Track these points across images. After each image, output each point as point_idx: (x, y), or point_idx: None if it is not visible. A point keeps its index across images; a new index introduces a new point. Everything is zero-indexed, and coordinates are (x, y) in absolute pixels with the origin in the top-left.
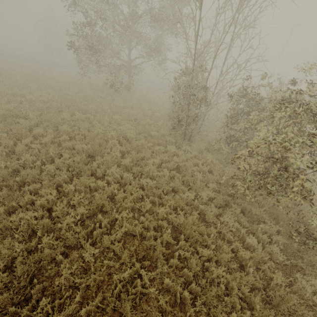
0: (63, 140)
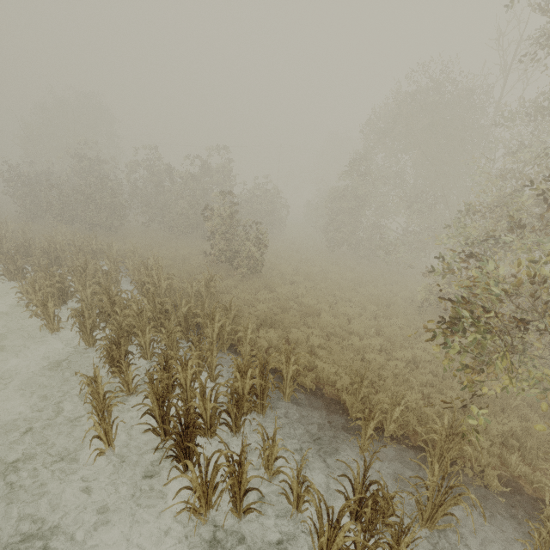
0: None
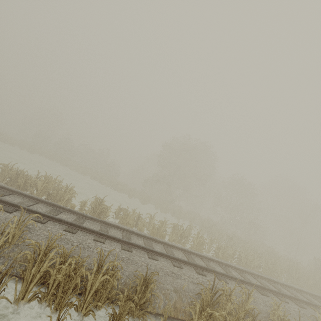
0: None
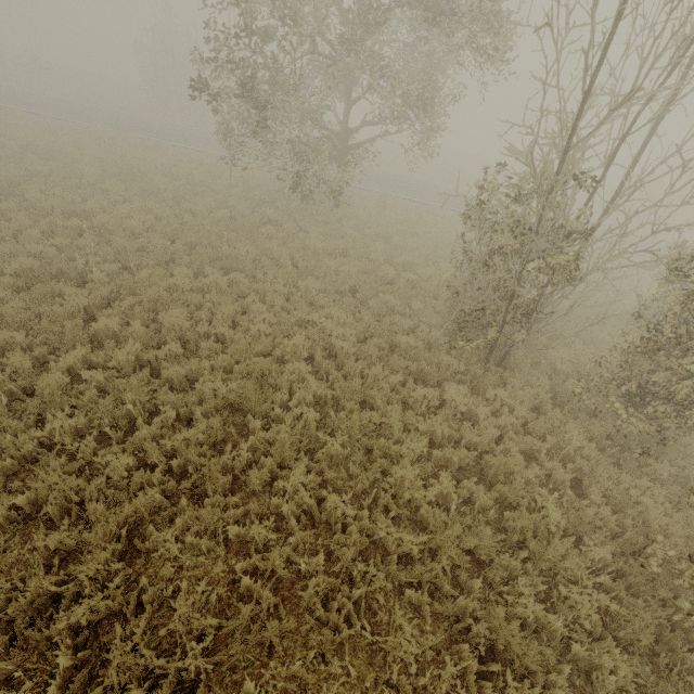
0: (167, 354)
